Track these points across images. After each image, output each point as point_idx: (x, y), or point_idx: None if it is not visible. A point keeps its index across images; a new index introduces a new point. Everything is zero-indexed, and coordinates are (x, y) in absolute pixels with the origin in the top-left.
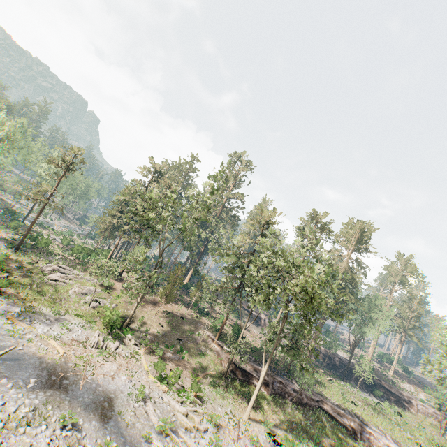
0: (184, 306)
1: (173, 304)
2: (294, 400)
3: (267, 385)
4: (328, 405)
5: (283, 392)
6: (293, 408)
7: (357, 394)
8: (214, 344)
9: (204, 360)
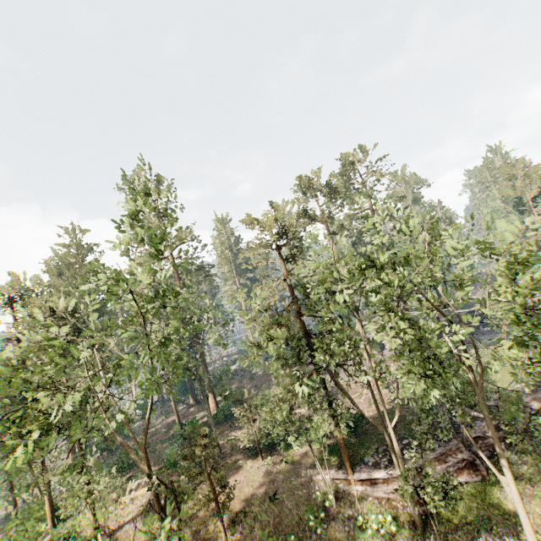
0: (251, 460)
1: (233, 479)
2: (507, 443)
3: (472, 464)
4: (530, 401)
5: (490, 449)
6: (520, 456)
7: (494, 345)
8: (356, 486)
9: (371, 536)
